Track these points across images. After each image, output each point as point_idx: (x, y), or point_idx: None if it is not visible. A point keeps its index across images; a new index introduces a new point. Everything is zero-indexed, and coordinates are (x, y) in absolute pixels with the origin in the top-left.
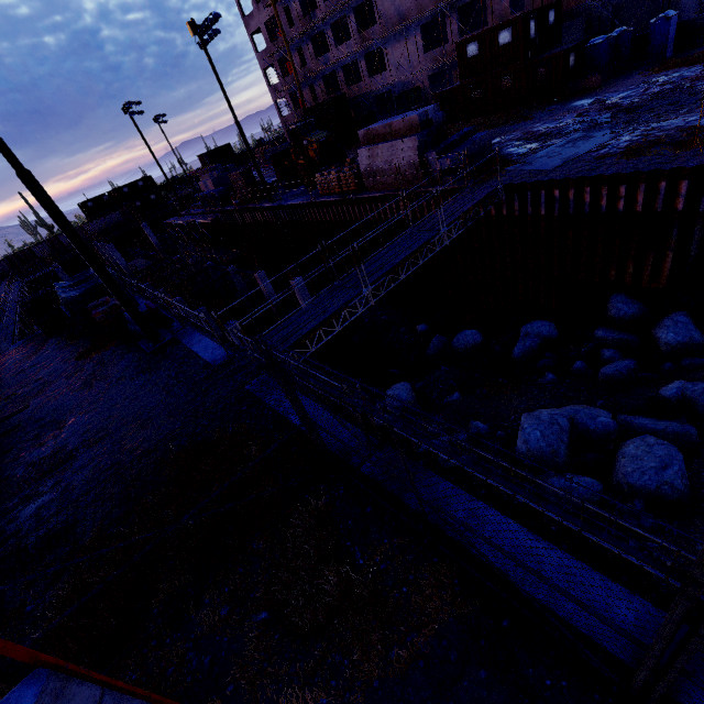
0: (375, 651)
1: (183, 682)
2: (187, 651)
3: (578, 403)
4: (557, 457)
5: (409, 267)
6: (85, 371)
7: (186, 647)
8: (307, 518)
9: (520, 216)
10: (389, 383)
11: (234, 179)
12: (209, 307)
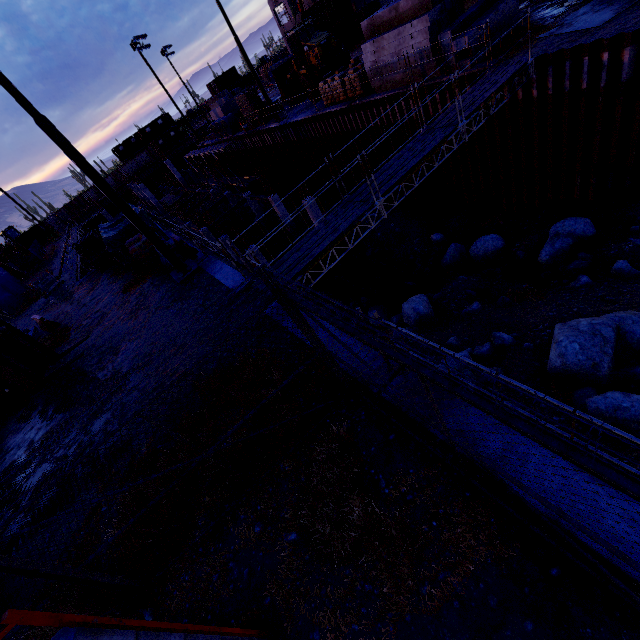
0: (405, 586)
1: (226, 589)
2: (228, 561)
3: (620, 308)
4: (598, 371)
5: (422, 174)
6: (130, 302)
7: (227, 557)
8: (329, 445)
9: (554, 94)
10: (405, 295)
11: (240, 103)
12: (232, 234)
